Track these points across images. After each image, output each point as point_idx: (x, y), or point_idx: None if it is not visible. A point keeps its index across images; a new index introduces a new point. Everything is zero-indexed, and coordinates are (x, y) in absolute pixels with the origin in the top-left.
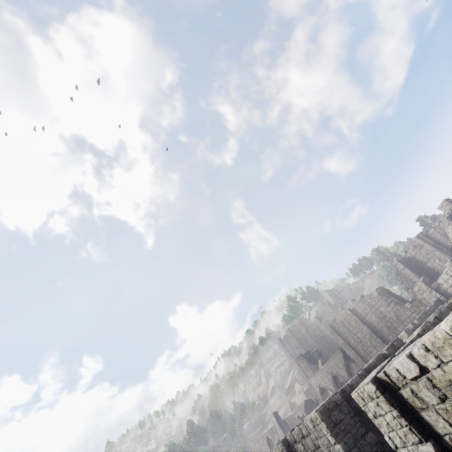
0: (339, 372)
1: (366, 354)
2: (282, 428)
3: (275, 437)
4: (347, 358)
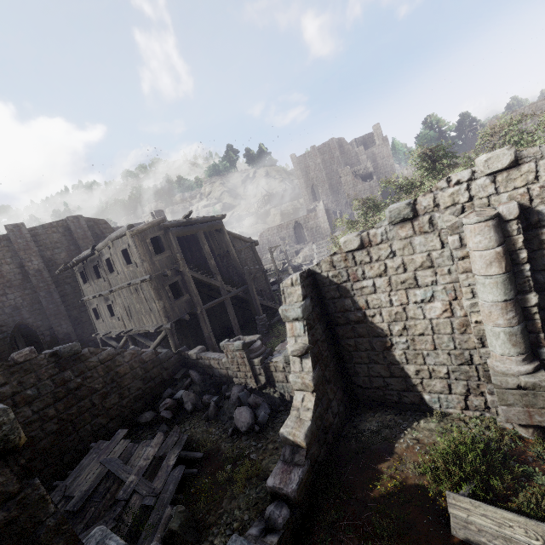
0: None
1: None
2: (327, 215)
3: (311, 223)
4: None
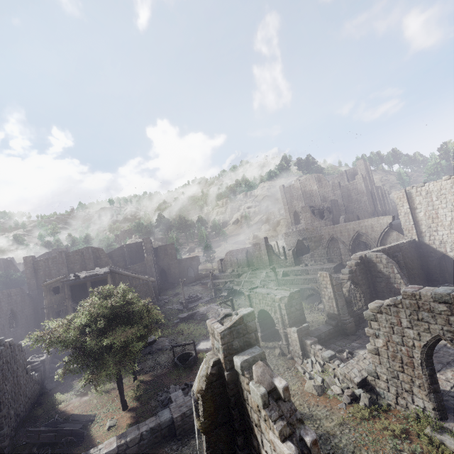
0: (368, 233)
1: (427, 231)
2: (268, 249)
3: (256, 252)
4: (391, 226)
